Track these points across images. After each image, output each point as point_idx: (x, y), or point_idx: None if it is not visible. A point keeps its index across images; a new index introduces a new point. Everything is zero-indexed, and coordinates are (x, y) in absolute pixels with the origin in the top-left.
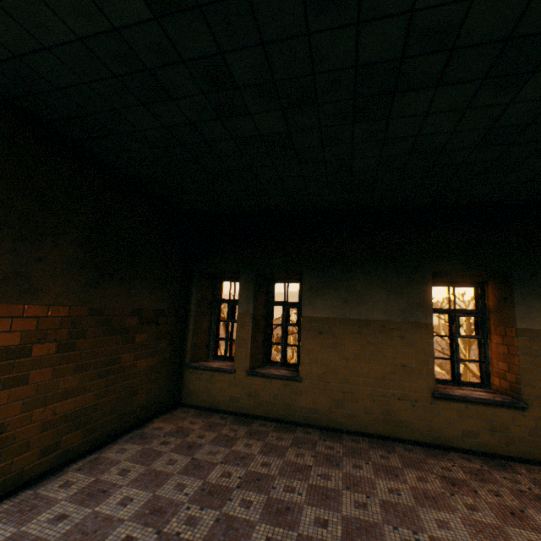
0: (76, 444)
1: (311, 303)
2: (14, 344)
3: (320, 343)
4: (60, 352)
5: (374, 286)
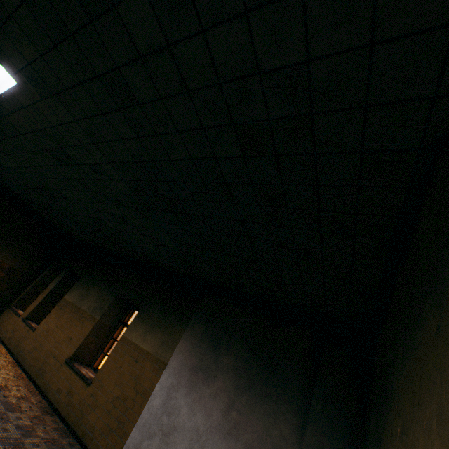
0: None
1: (72, 292)
2: None
3: (57, 313)
4: None
5: (96, 292)
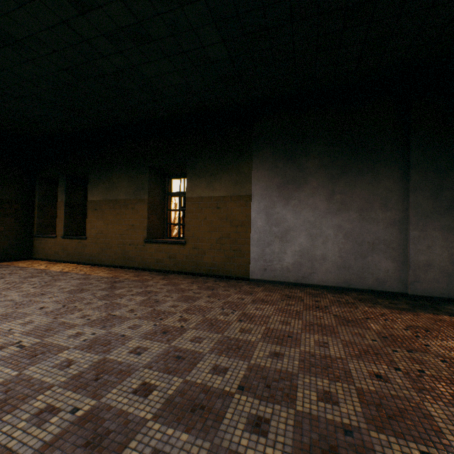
0: None
1: (92, 192)
2: None
3: (96, 216)
4: None
5: (122, 178)
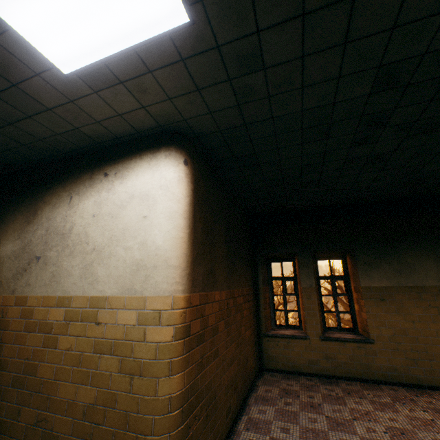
0: (234, 406)
1: (367, 275)
2: (214, 323)
3: (384, 308)
4: (225, 327)
5: (423, 258)
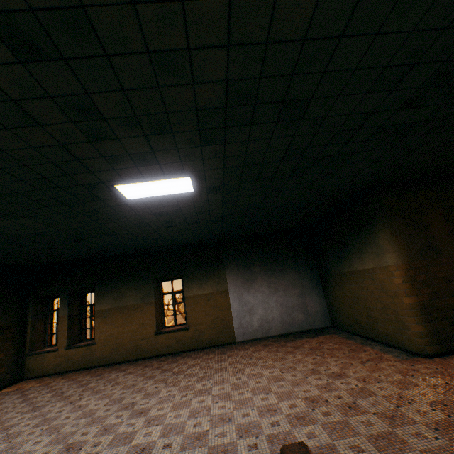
0: None
1: (100, 302)
2: None
3: (105, 322)
4: None
5: (130, 289)
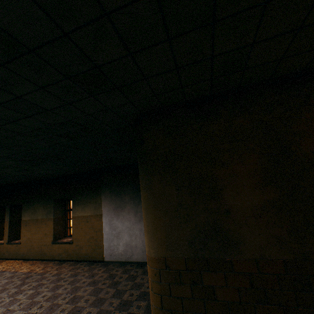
0: None
1: (24, 215)
2: None
3: (26, 229)
4: None
5: (40, 206)
